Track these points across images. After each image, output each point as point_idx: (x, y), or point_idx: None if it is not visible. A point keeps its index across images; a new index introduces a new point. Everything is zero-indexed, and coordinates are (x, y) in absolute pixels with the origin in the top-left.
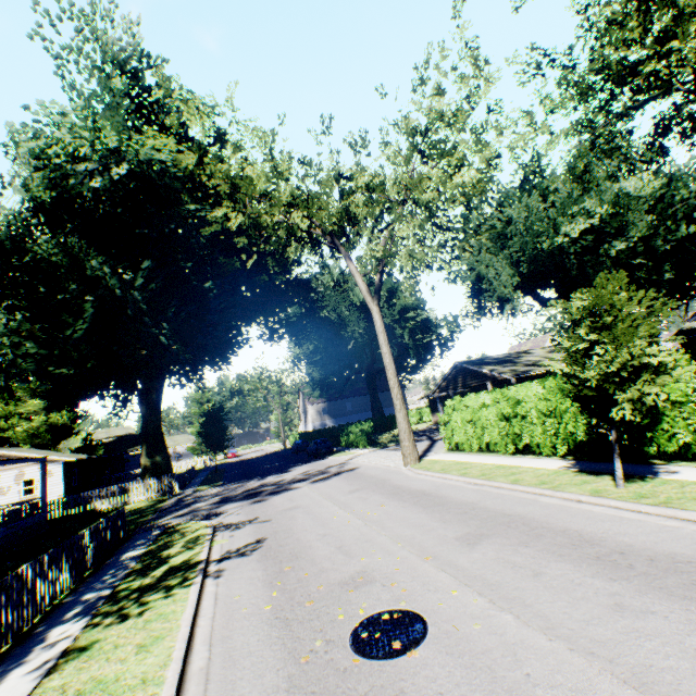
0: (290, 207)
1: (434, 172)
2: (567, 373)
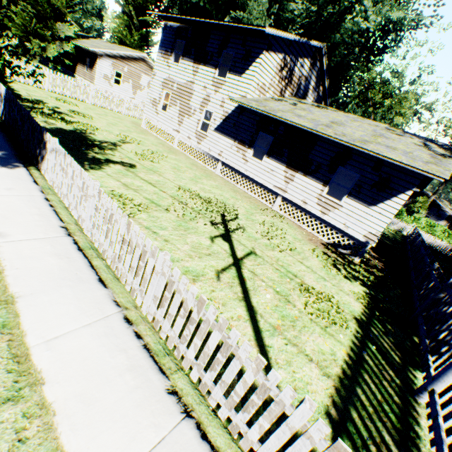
0: (388, 96)
1: (418, 132)
2: (408, 205)
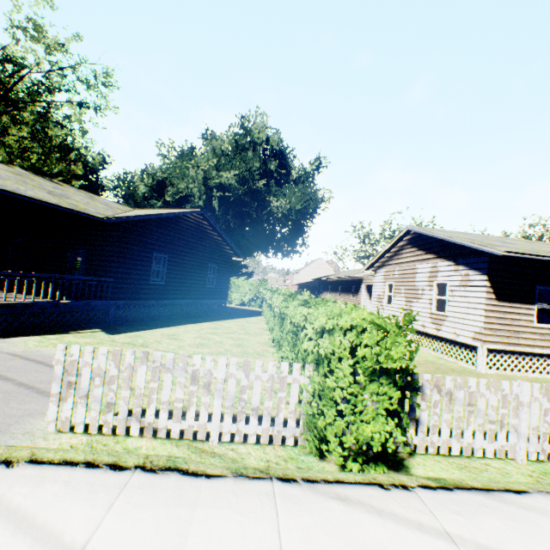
0: None
1: None
2: None
